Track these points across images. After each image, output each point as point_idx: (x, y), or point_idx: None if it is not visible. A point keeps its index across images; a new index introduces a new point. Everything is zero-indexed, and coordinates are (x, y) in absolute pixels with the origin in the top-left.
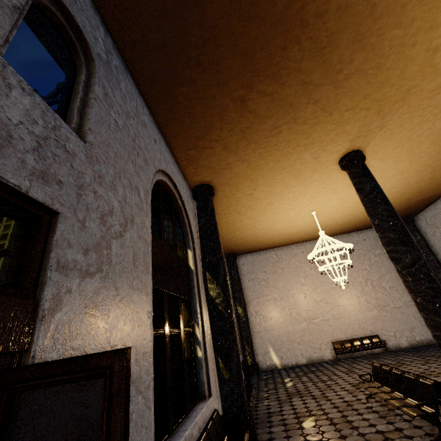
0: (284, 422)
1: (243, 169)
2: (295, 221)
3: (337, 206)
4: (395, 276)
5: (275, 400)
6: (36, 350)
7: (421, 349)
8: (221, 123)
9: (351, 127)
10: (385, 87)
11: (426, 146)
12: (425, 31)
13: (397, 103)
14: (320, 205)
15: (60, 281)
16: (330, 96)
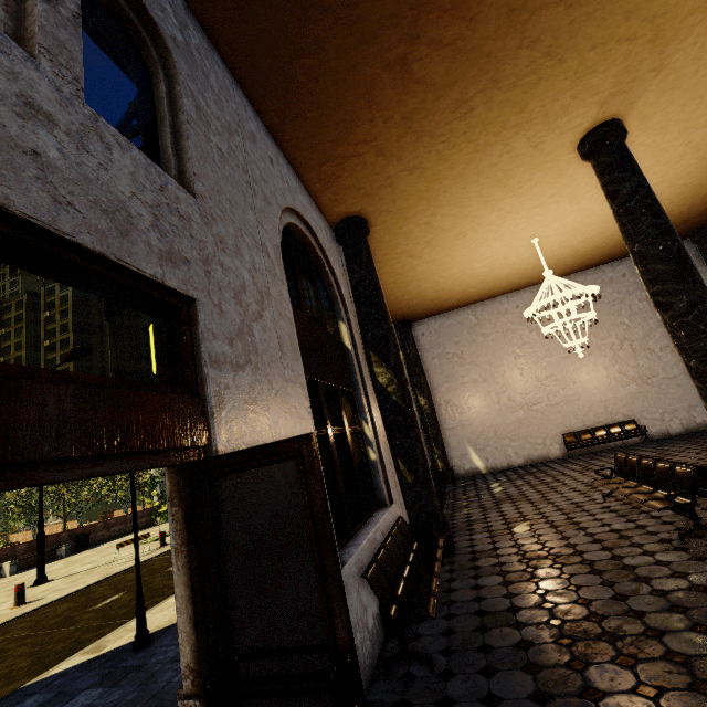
0: (489, 529)
1: (412, 183)
2: (504, 258)
3: (577, 224)
4: None
5: (477, 508)
6: (217, 445)
7: (701, 434)
8: (370, 111)
9: (601, 78)
10: None
11: None
12: None
13: (691, 16)
14: (546, 226)
15: (217, 377)
16: (560, 27)
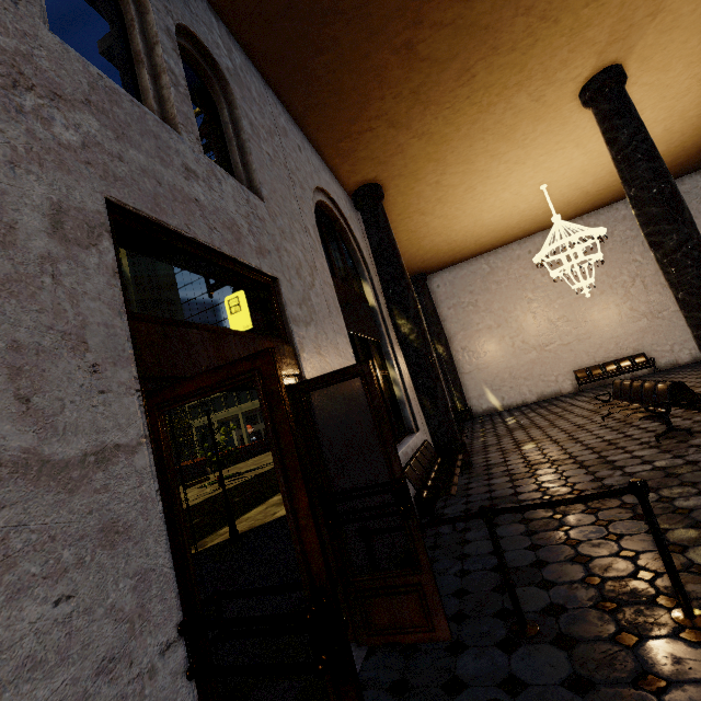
0: (501, 449)
1: (422, 147)
2: (514, 206)
3: (585, 166)
4: None
5: (492, 436)
6: (305, 374)
7: None
8: (381, 90)
9: (597, 30)
10: None
11: None
12: None
13: None
14: (554, 172)
15: (297, 331)
16: None
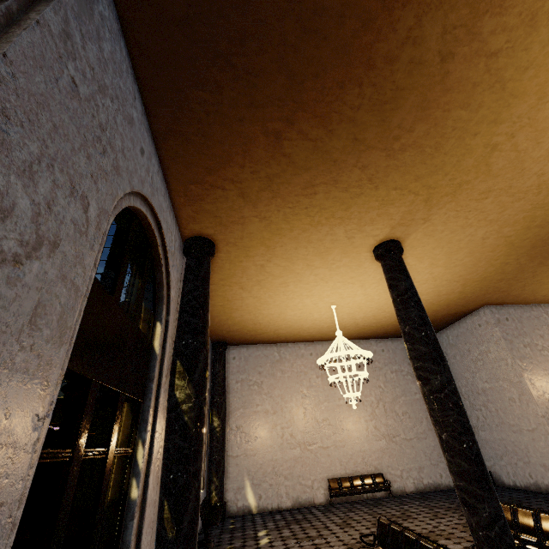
0: None
1: (260, 229)
2: (310, 313)
3: (362, 304)
4: (410, 400)
5: None
6: None
7: (428, 495)
8: (244, 159)
9: (396, 210)
10: (439, 174)
11: (464, 254)
12: (489, 123)
13: (446, 196)
14: (343, 299)
15: None
16: (380, 166)
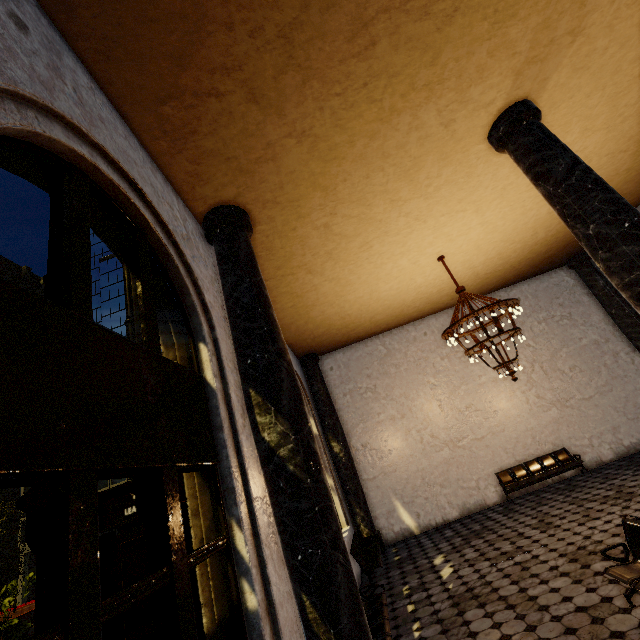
0: None
1: (303, 159)
2: (411, 279)
3: (480, 240)
4: (576, 349)
5: (432, 622)
6: None
7: (638, 459)
8: (225, 5)
9: (520, 29)
10: None
11: None
12: None
13: None
14: (452, 241)
15: None
16: None
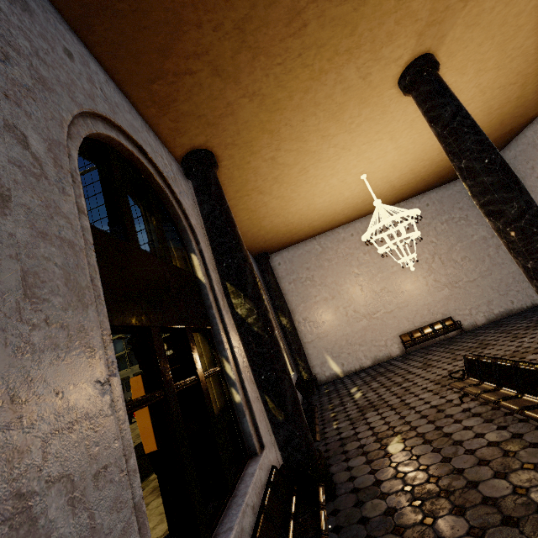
0: (363, 450)
1: (254, 112)
2: (340, 193)
3: (395, 161)
4: (468, 244)
5: (345, 420)
6: None
7: (501, 322)
8: (196, 11)
9: (421, 2)
10: None
11: (525, 35)
12: None
13: None
14: (372, 163)
15: None
16: None
